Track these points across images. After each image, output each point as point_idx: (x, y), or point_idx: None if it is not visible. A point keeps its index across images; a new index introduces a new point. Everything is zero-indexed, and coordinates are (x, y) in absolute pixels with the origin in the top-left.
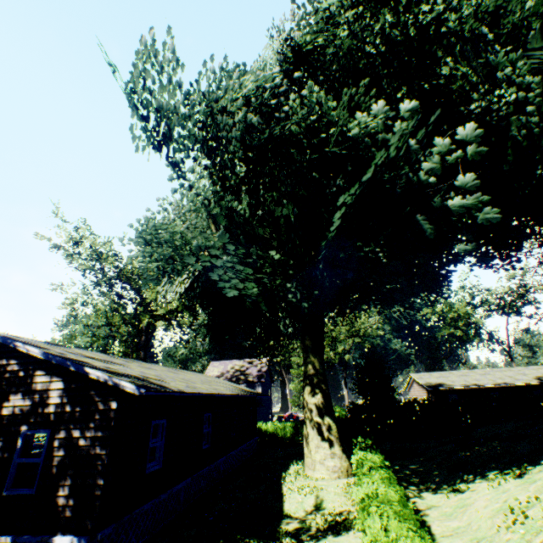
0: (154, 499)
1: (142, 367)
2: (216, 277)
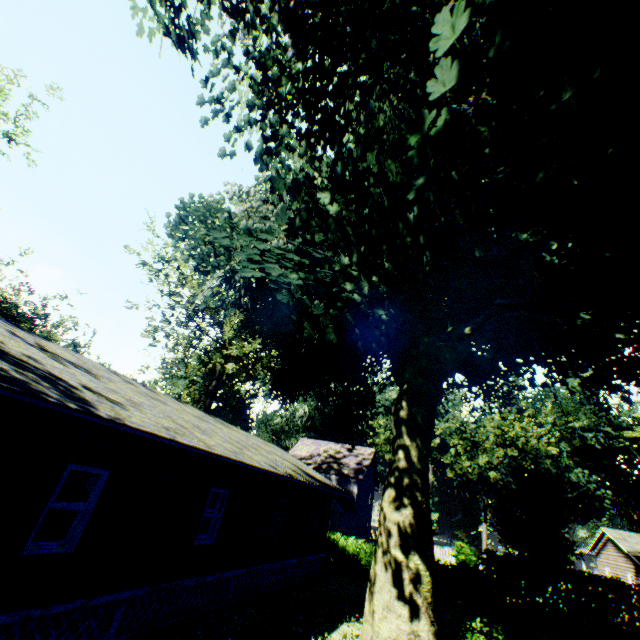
0: (34, 608)
1: (139, 393)
2: (244, 257)
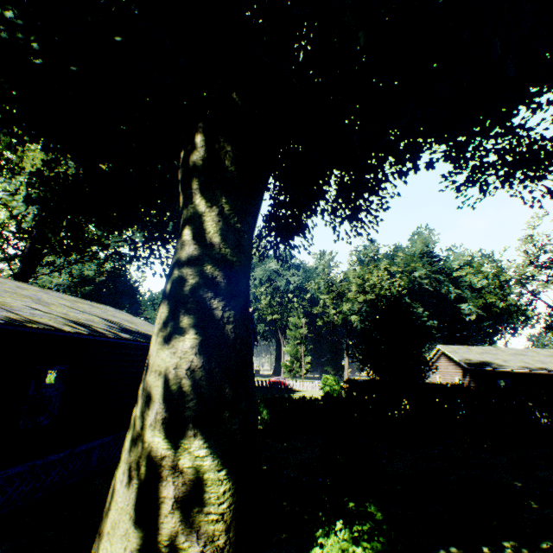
0: None
1: None
2: None
